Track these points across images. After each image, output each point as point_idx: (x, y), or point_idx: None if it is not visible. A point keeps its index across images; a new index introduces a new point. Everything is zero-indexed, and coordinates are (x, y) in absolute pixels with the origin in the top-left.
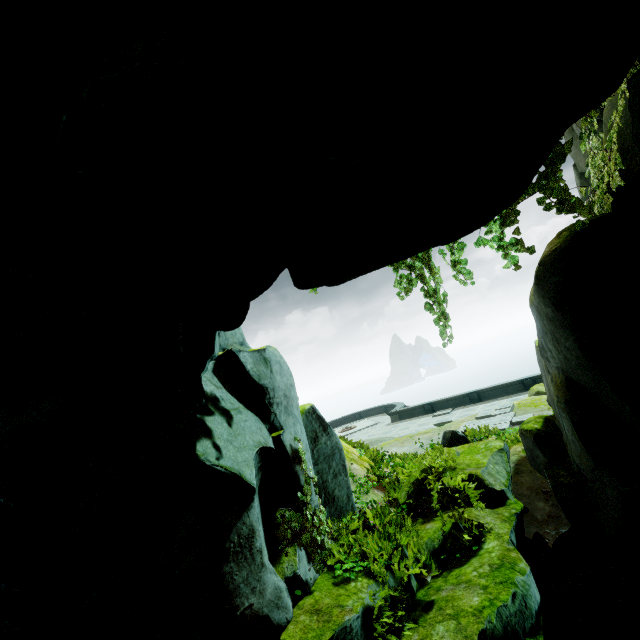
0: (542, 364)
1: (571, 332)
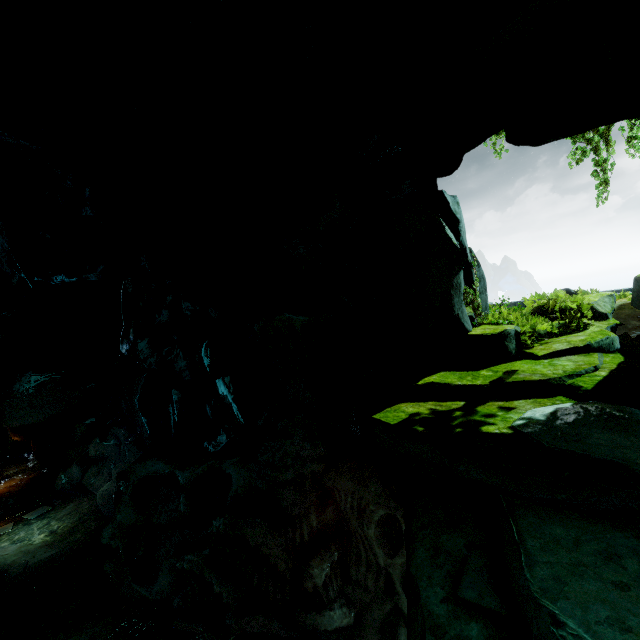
0: None
1: None
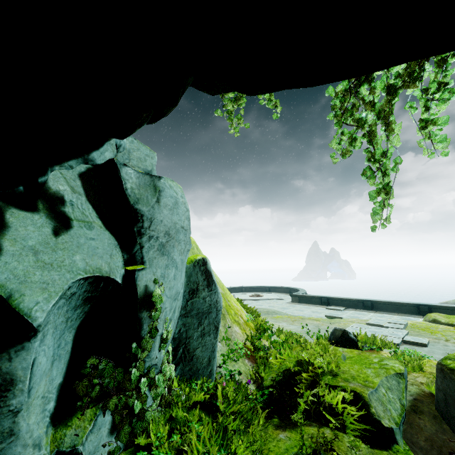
0: None
1: None
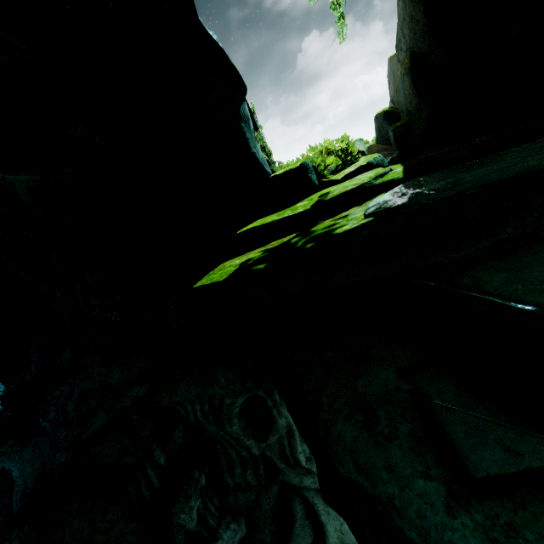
0: (393, 67)
1: (423, 4)
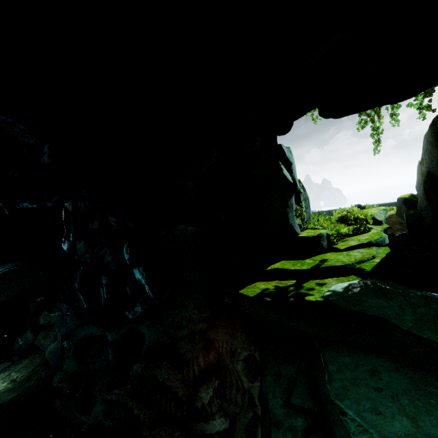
0: (419, 169)
1: None
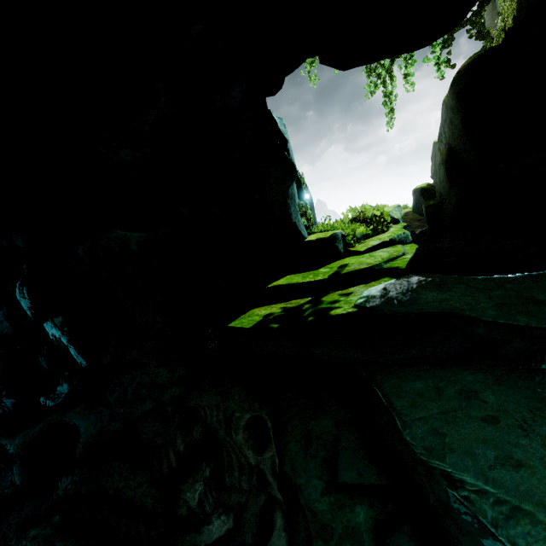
0: (435, 151)
1: (461, 114)
